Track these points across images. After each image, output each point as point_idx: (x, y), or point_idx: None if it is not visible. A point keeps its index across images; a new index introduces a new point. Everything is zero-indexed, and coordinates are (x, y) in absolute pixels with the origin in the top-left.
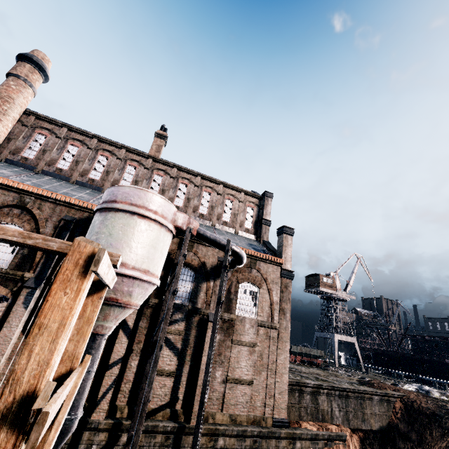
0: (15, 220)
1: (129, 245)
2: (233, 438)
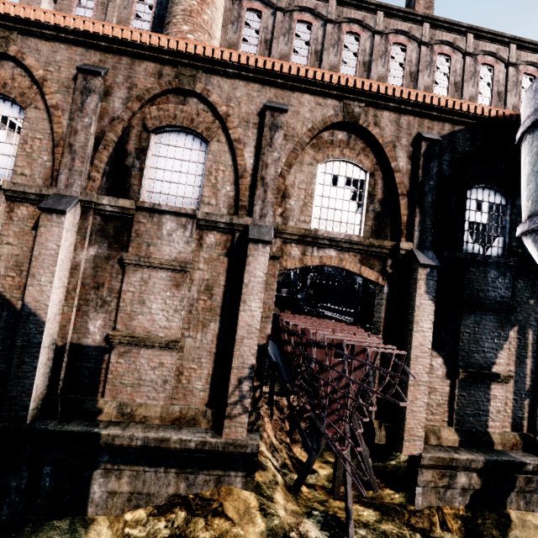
0: (345, 153)
1: None
2: None
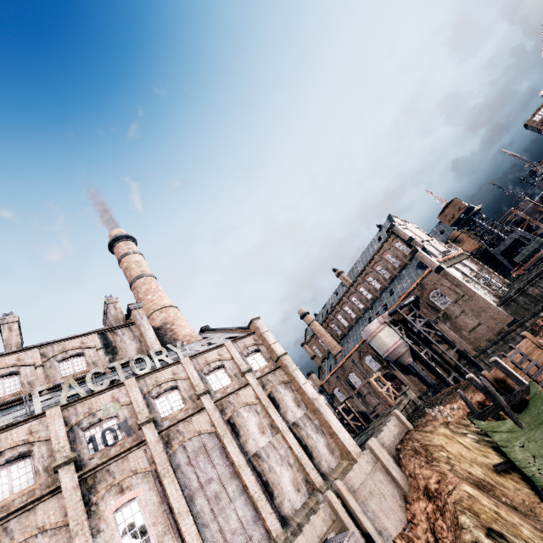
0: (365, 356)
1: (382, 345)
2: (493, 347)
